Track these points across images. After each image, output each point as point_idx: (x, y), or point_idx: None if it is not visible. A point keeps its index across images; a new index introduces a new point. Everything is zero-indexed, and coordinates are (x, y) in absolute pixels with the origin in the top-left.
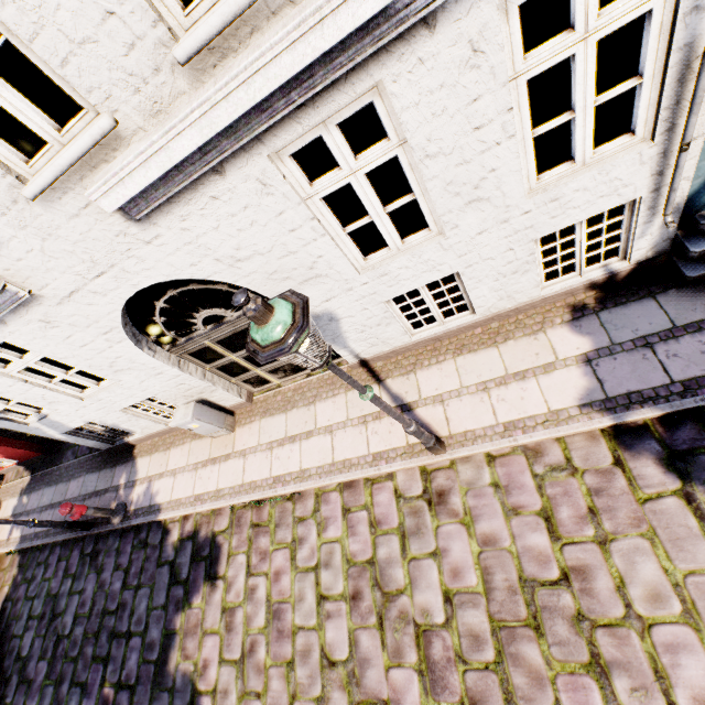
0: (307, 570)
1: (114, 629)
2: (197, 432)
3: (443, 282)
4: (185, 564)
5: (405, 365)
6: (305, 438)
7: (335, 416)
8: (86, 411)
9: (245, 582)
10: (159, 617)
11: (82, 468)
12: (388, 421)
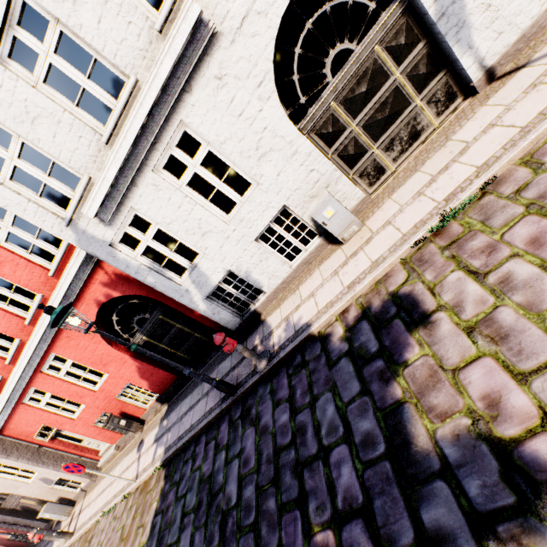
0: None
1: (297, 460)
2: (329, 230)
3: None
4: (368, 339)
5: (546, 37)
6: (461, 155)
7: (487, 119)
8: (228, 247)
9: (480, 286)
10: (360, 406)
11: (213, 365)
12: None
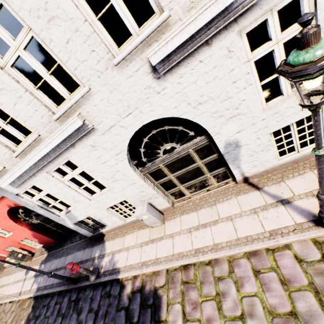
0: (234, 318)
1: None
2: (145, 222)
3: (285, 136)
4: (136, 310)
5: (275, 178)
6: (213, 224)
7: (232, 210)
8: (89, 208)
9: None
10: None
11: (74, 248)
12: (273, 210)
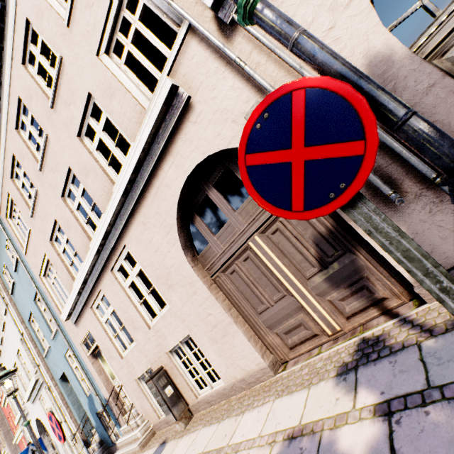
0: None
1: None
2: None
3: None
4: None
5: None
6: None
7: None
8: None
9: None
10: None
11: None
12: None
